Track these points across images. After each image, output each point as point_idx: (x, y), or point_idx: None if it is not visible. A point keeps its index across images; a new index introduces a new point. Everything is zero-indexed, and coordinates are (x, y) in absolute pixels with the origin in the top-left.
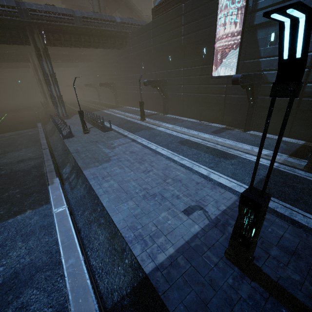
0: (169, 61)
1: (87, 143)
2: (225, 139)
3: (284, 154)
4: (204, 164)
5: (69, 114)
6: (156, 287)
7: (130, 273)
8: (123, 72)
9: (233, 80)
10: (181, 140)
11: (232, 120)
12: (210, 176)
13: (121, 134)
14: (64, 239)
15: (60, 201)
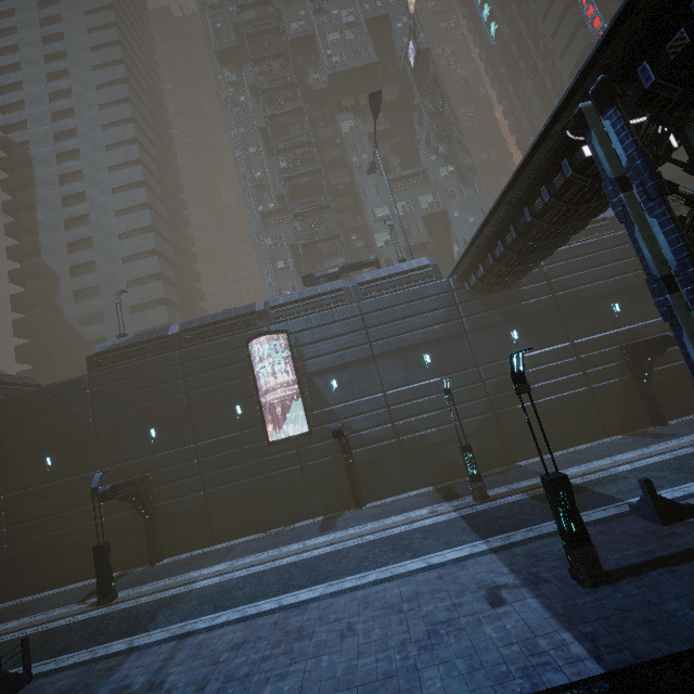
0: (151, 437)
1: None
2: (358, 526)
3: (442, 503)
4: (399, 559)
5: None
6: (629, 663)
7: None
8: None
9: (334, 432)
10: (298, 565)
11: (328, 501)
12: (433, 562)
13: (104, 658)
14: None
15: None
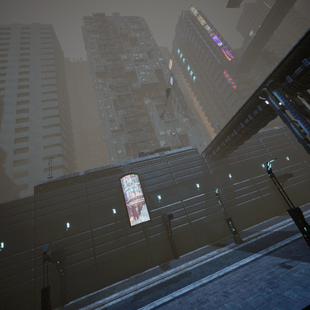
0: (67, 227)
1: None
2: (184, 263)
3: (220, 248)
4: (222, 267)
5: None
6: None
7: None
8: None
9: (169, 215)
10: (166, 282)
11: (160, 256)
12: (241, 264)
13: None
14: None
15: None
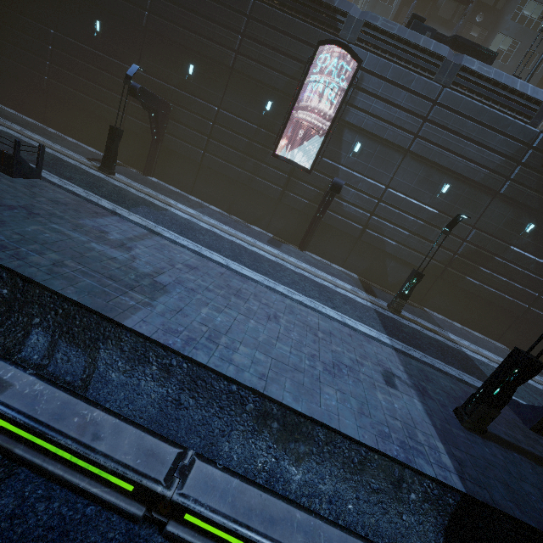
0: (188, 73)
1: None
2: (297, 259)
3: (362, 291)
4: (322, 302)
5: None
6: (486, 501)
7: (429, 512)
8: None
9: (334, 184)
10: (247, 251)
11: (283, 228)
12: (348, 322)
13: (94, 203)
14: (305, 540)
15: (148, 445)
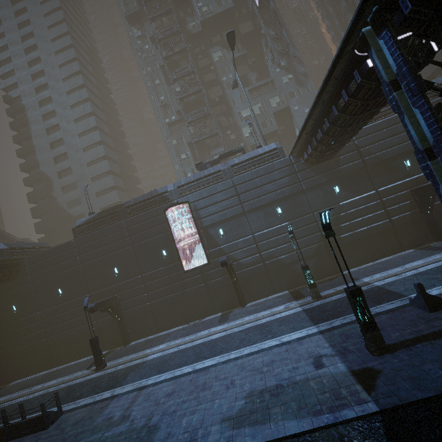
0: (115, 273)
1: None
2: (241, 318)
3: (292, 301)
4: (263, 339)
5: None
6: (395, 404)
7: None
8: (0, 320)
9: (221, 263)
10: (205, 344)
11: (223, 303)
12: (284, 340)
13: (99, 401)
14: None
15: None
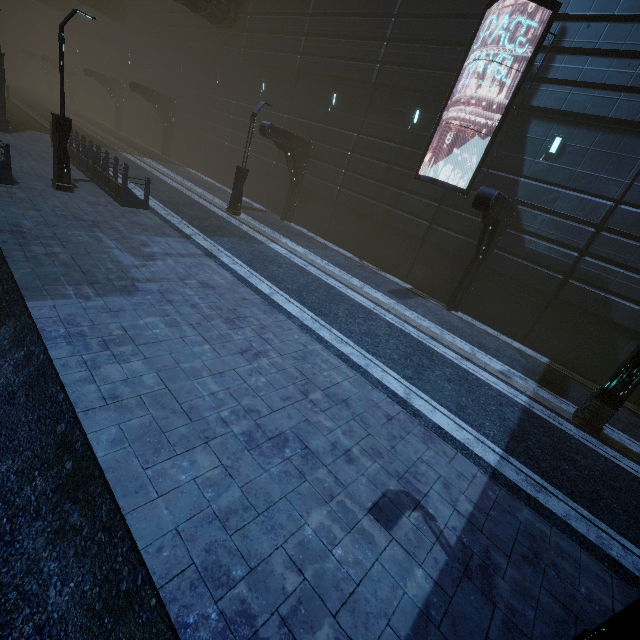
0: (330, 104)
1: (63, 218)
2: (419, 315)
3: (529, 379)
4: (393, 365)
5: (13, 122)
6: None
7: None
8: (204, 84)
9: (478, 196)
10: (330, 291)
11: (428, 278)
12: (414, 402)
13: (175, 228)
14: None
15: None
